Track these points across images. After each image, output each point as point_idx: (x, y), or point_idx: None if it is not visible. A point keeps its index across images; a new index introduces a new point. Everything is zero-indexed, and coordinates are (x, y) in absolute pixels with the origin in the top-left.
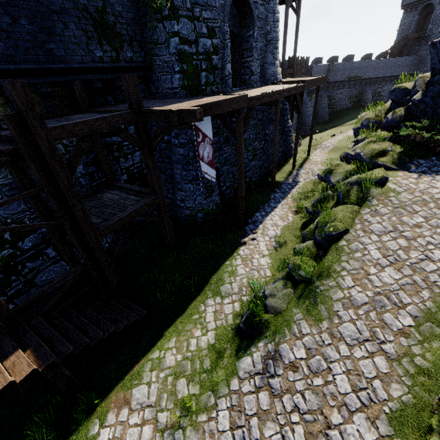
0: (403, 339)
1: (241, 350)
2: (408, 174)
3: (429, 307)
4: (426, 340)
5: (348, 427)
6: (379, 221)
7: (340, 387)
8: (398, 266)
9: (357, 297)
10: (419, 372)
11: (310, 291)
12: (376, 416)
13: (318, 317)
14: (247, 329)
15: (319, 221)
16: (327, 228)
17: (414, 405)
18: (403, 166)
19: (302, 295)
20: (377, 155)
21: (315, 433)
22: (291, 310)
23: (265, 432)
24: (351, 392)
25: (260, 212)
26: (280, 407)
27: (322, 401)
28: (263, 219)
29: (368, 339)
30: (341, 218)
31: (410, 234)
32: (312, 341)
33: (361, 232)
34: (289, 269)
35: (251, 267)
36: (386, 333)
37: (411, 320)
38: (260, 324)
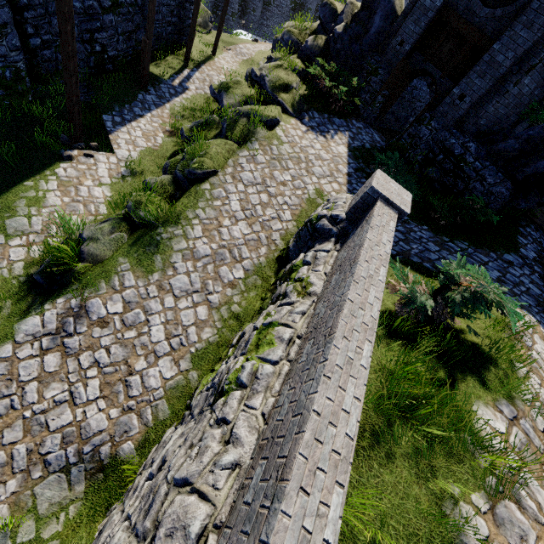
0: (229, 290)
1: (29, 309)
2: (299, 124)
3: (261, 262)
4: (248, 290)
5: (151, 371)
6: (252, 170)
7: (154, 337)
8: (251, 221)
9: (200, 249)
10: (231, 317)
11: (148, 239)
12: (181, 357)
13: (150, 268)
14: (46, 282)
15: (187, 152)
16: (193, 163)
17: (217, 343)
18: (300, 113)
19: (136, 243)
20: (280, 87)
21: (113, 382)
22: (117, 259)
23: (47, 394)
24: (164, 340)
25: (112, 116)
26: (75, 365)
27: (129, 353)
28: (115, 129)
29: (198, 290)
30: (213, 155)
31: (275, 190)
32: (135, 294)
33: (230, 178)
34: (128, 207)
35: (75, 198)
36: (217, 284)
37: (243, 273)
38: (68, 275)
